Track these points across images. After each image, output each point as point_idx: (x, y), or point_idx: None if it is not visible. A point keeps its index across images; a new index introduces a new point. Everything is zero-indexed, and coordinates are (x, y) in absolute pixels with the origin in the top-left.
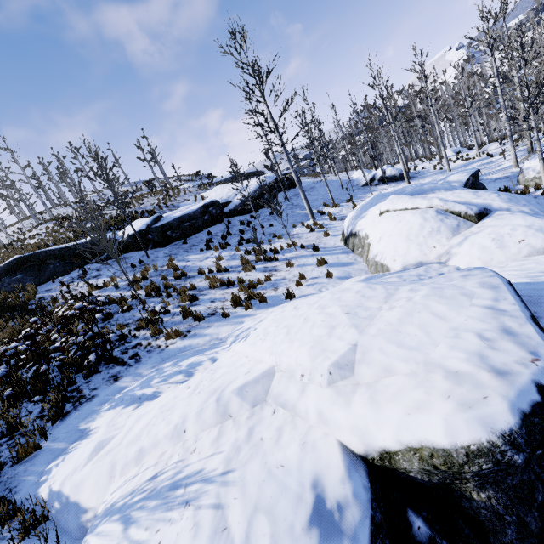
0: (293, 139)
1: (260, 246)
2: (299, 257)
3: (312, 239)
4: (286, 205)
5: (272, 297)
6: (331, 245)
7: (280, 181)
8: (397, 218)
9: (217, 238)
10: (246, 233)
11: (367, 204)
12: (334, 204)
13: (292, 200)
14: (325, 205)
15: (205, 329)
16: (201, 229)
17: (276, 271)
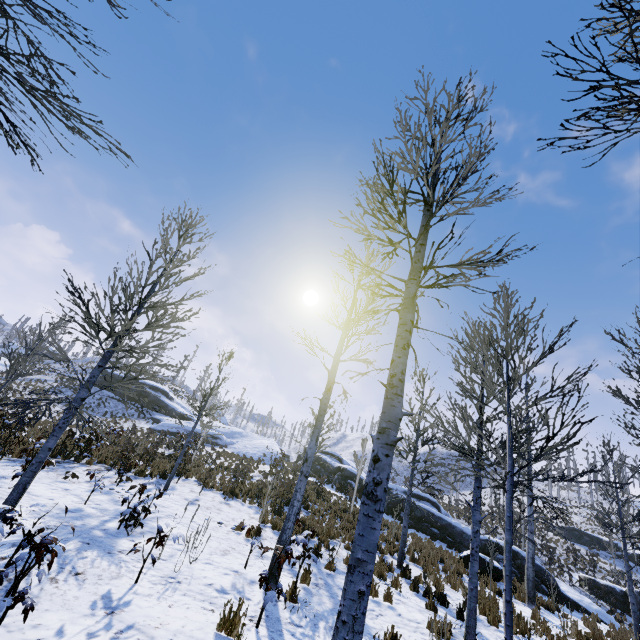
0: None
1: None
2: None
3: None
4: None
5: None
6: None
7: None
8: None
9: None
10: None
11: None
12: None
13: None
14: None
15: None
16: None
17: None
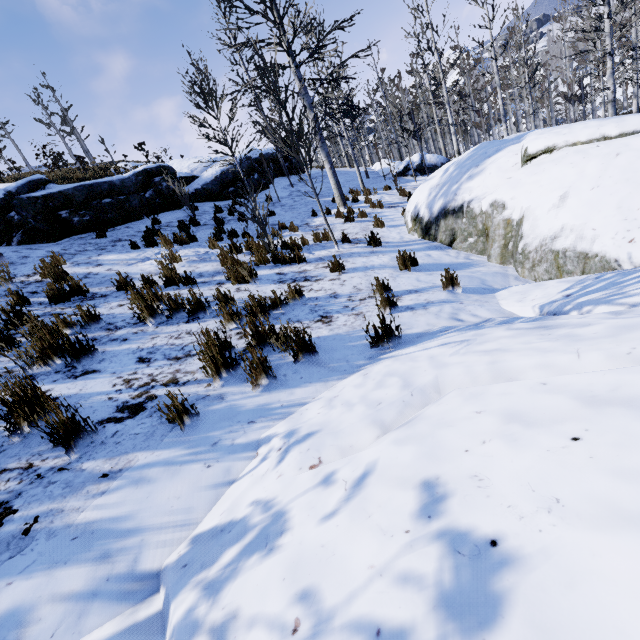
0: (313, 53)
1: (265, 230)
2: (348, 256)
3: (354, 231)
4: (289, 191)
5: (326, 340)
6: (397, 238)
7: (276, 161)
8: (603, 150)
9: (170, 229)
10: (228, 223)
11: (472, 156)
12: (367, 190)
13: (298, 186)
14: (351, 192)
15: (83, 494)
16: (138, 215)
17: (309, 280)
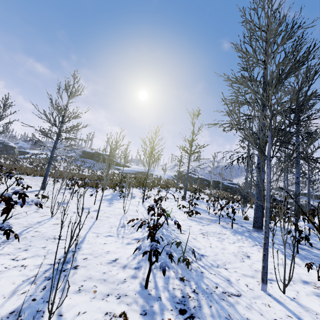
0: None
1: None
2: None
3: None
4: None
5: None
6: None
7: None
8: None
9: None
10: None
11: None
12: None
13: None
14: None
15: None
16: None
17: None
